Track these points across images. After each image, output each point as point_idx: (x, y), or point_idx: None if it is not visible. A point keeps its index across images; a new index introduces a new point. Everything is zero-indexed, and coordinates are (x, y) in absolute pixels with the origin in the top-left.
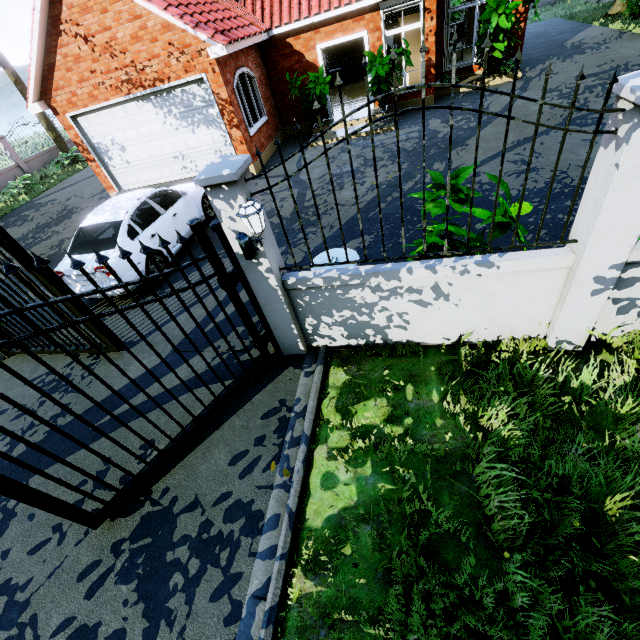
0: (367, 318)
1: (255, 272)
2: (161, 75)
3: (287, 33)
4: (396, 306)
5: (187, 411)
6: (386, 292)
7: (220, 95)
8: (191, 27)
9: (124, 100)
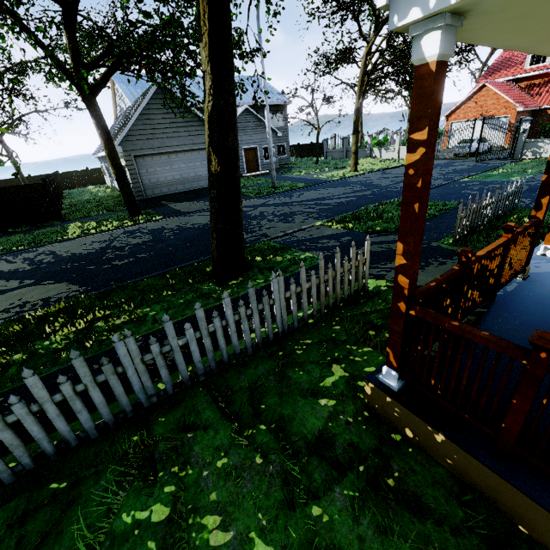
0: (538, 150)
1: (521, 137)
2: (494, 114)
3: (548, 108)
4: (546, 147)
5: (494, 155)
6: (545, 144)
7: (511, 122)
8: (515, 103)
9: (474, 120)
